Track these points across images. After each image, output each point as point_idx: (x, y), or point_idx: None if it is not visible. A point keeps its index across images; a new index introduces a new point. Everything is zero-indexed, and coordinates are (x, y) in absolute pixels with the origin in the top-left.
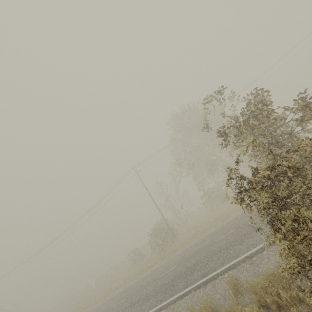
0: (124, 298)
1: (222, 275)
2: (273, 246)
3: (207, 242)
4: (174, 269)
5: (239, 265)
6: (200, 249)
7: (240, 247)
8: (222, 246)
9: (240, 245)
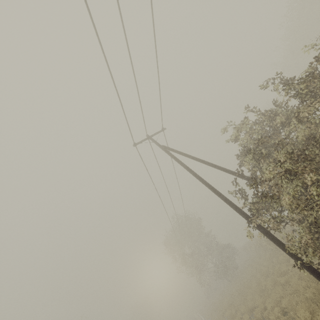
0: None
1: None
2: None
3: None
4: None
5: None
6: None
7: None
8: None
9: None
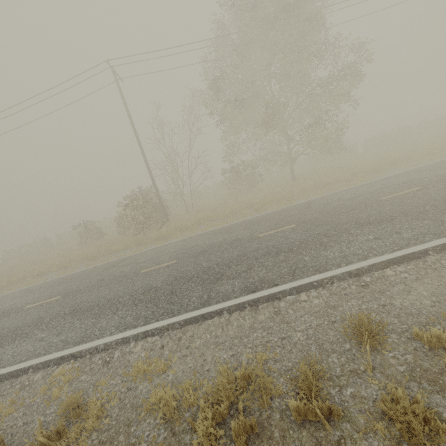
0: (56, 295)
1: (294, 296)
2: (407, 265)
3: (238, 235)
4: (173, 265)
5: (331, 284)
6: (225, 242)
7: (325, 254)
8: (277, 246)
9: (324, 251)
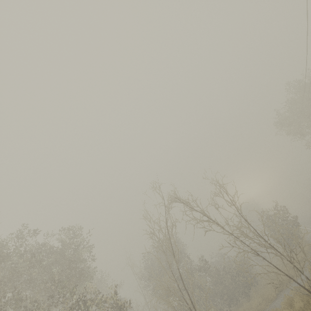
0: None
1: None
2: None
3: None
4: None
5: None
6: None
7: None
8: None
9: None
